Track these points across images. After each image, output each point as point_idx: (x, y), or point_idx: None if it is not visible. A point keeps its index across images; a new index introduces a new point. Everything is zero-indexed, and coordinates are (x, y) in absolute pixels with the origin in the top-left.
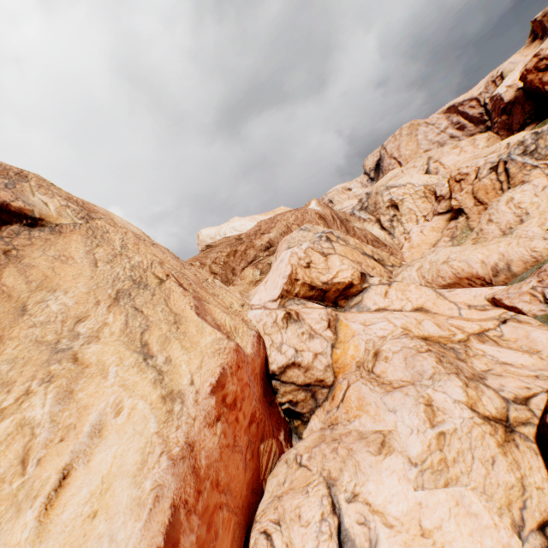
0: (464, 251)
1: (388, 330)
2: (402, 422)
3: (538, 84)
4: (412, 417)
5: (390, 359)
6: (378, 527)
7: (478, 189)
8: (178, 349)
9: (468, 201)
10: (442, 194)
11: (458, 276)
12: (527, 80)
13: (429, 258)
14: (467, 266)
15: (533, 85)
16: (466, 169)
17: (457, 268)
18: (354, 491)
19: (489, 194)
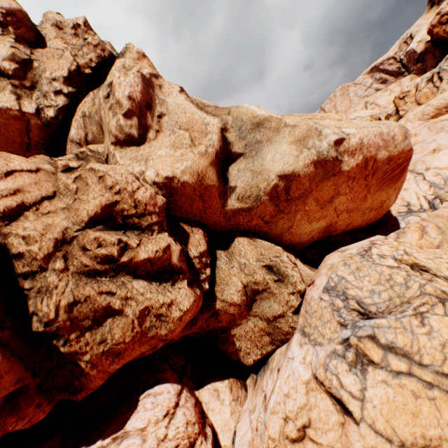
0: (438, 96)
1: (408, 129)
2: (441, 140)
3: (442, 34)
4: (447, 136)
5: (417, 134)
6: (446, 173)
7: (420, 97)
8: (323, 115)
9: (413, 108)
10: (389, 113)
11: (438, 108)
12: (433, 33)
13: (411, 114)
14: (443, 101)
15: (438, 36)
16: (407, 89)
17: (437, 104)
18: (426, 168)
19: (429, 98)
